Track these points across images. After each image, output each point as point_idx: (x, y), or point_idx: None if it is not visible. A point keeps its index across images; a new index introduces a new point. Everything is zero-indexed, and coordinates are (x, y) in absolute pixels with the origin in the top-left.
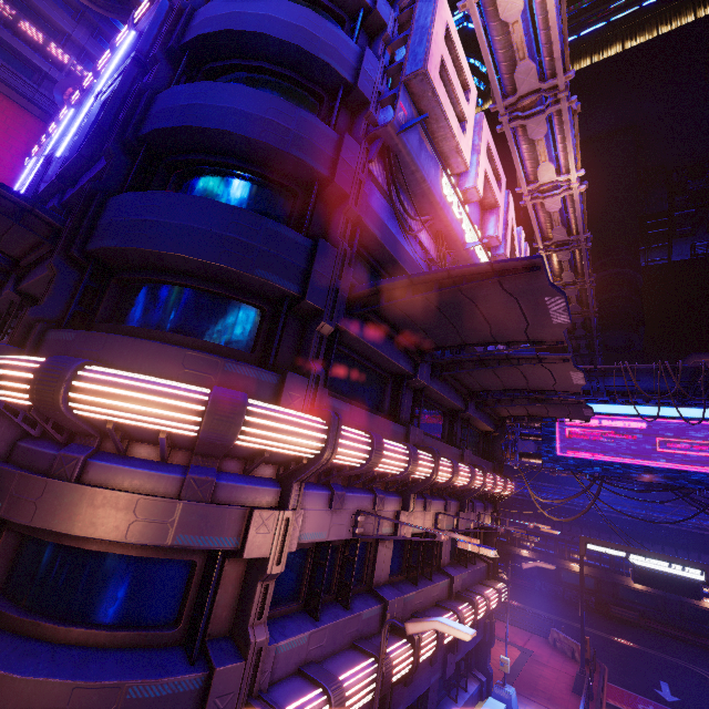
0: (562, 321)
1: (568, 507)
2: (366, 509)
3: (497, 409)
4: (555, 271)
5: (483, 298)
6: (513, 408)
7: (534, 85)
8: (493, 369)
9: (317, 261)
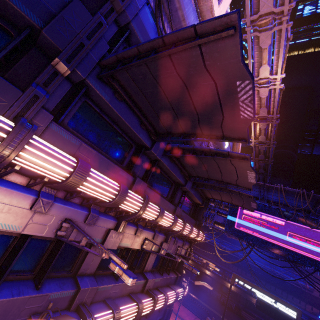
0: (247, 116)
1: (234, 256)
2: (76, 219)
3: (205, 192)
4: (256, 134)
5: (191, 80)
6: (213, 193)
7: (270, 8)
8: (202, 160)
9: (66, 11)
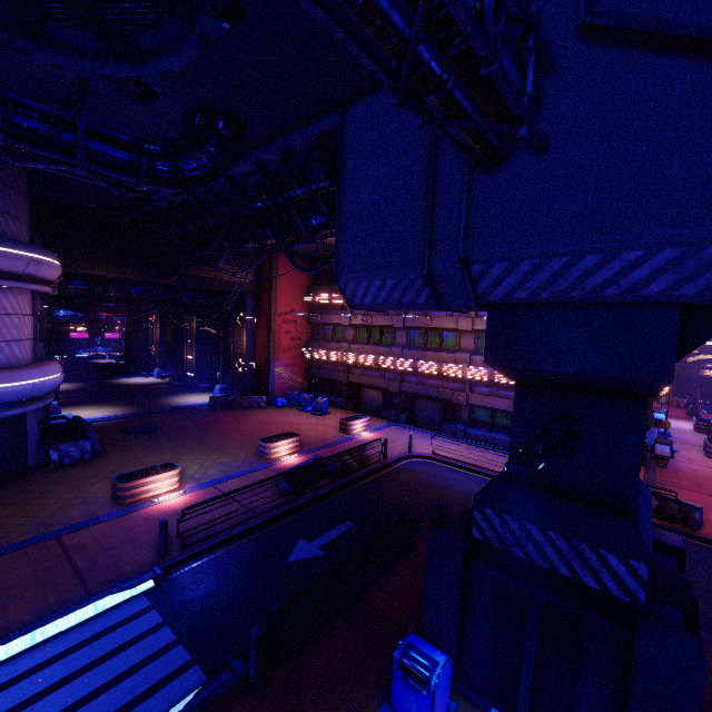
0: None
1: None
2: None
3: None
4: None
5: None
6: None
7: None
8: None
9: None
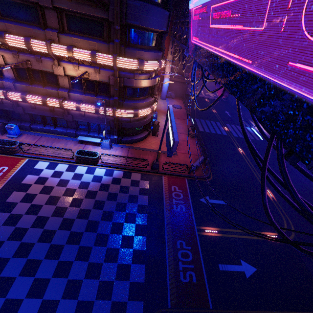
0: None
1: None
2: None
3: None
4: None
5: None
6: None
7: None
8: None
9: None
